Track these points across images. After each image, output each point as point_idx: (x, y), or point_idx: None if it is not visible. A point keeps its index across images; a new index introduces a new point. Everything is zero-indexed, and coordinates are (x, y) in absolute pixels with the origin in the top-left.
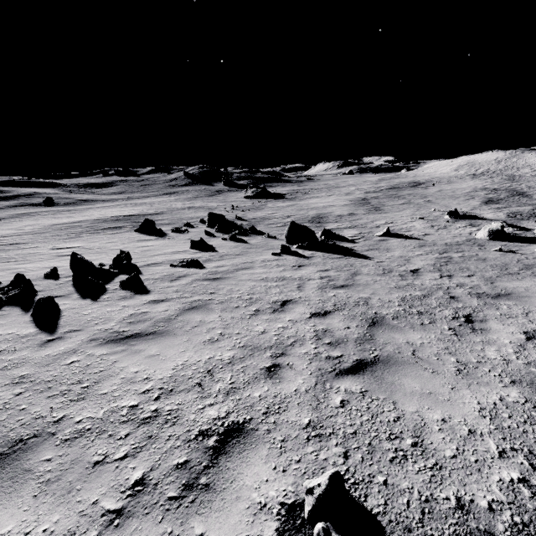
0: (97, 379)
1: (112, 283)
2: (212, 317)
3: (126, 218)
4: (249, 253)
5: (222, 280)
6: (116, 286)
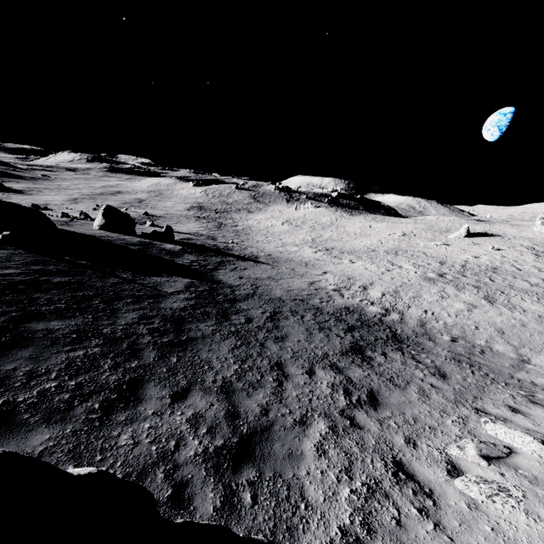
0: None
1: None
2: None
3: None
4: None
5: None
6: None
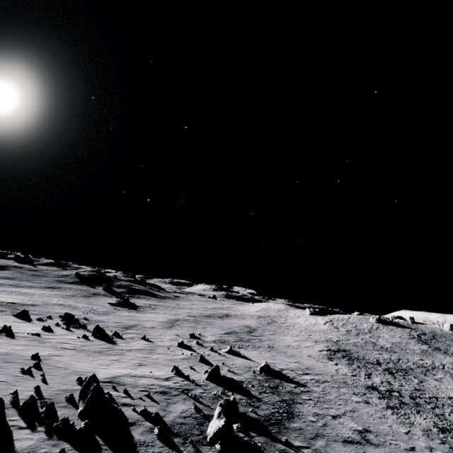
0: (2, 347)
1: (2, 335)
2: (33, 345)
3: (8, 304)
4: (68, 335)
5: (44, 340)
6: (4, 336)
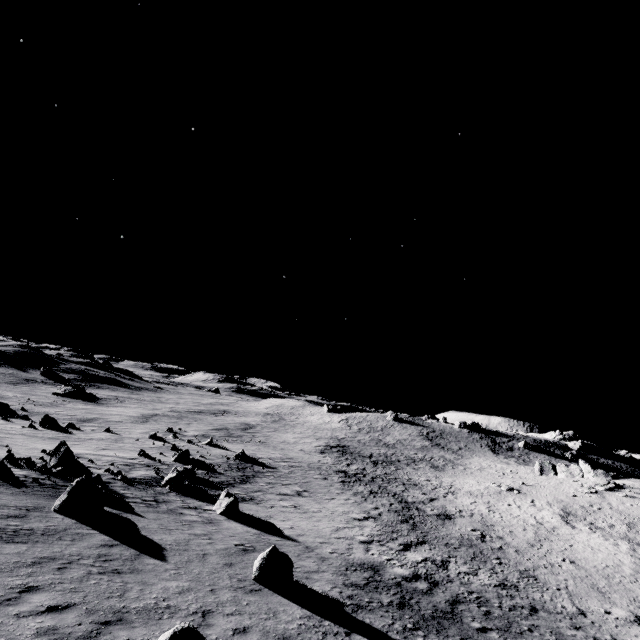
0: None
1: None
2: None
3: None
4: (9, 425)
5: None
6: None
